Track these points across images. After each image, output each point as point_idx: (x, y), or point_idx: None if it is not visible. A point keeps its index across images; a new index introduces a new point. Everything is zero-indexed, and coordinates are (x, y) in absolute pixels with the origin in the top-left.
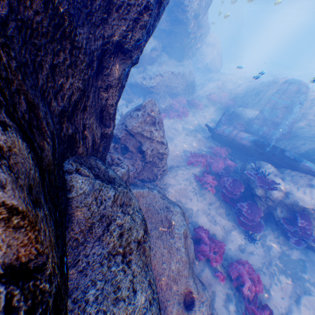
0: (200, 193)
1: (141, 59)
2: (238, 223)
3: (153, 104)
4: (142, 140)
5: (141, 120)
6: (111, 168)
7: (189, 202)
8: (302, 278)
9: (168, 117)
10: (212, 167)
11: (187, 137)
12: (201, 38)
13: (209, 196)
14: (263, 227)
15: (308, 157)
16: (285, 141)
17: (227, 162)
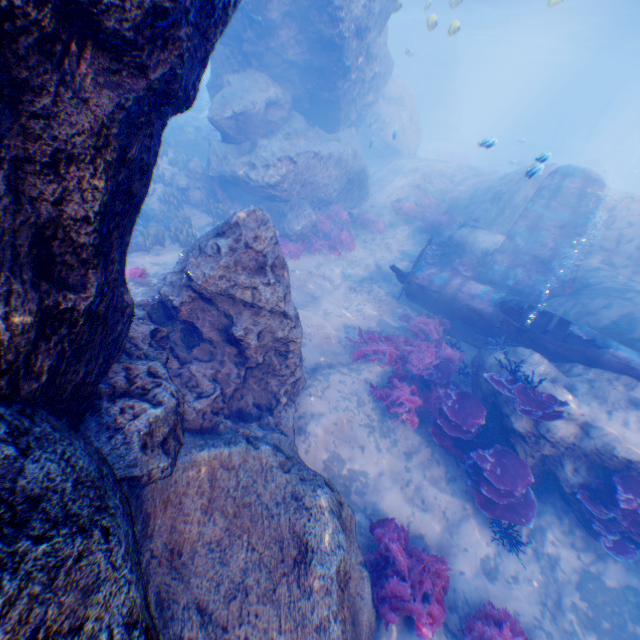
0: (385, 430)
1: (244, 125)
2: (477, 502)
3: (260, 221)
4: (235, 309)
5: (226, 260)
6: (115, 407)
7: (359, 454)
8: (638, 639)
9: (310, 252)
10: (411, 364)
11: (352, 294)
12: (376, 85)
13: (406, 435)
14: (534, 507)
15: (620, 336)
16: (564, 298)
17: (443, 351)
